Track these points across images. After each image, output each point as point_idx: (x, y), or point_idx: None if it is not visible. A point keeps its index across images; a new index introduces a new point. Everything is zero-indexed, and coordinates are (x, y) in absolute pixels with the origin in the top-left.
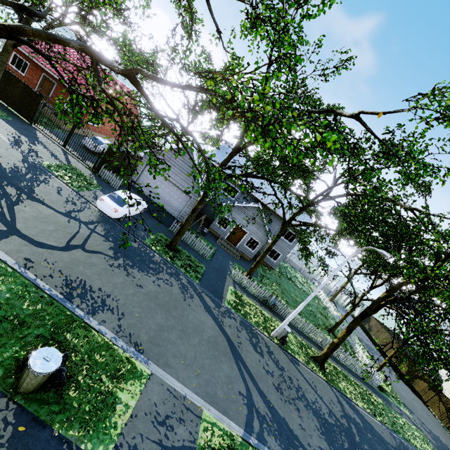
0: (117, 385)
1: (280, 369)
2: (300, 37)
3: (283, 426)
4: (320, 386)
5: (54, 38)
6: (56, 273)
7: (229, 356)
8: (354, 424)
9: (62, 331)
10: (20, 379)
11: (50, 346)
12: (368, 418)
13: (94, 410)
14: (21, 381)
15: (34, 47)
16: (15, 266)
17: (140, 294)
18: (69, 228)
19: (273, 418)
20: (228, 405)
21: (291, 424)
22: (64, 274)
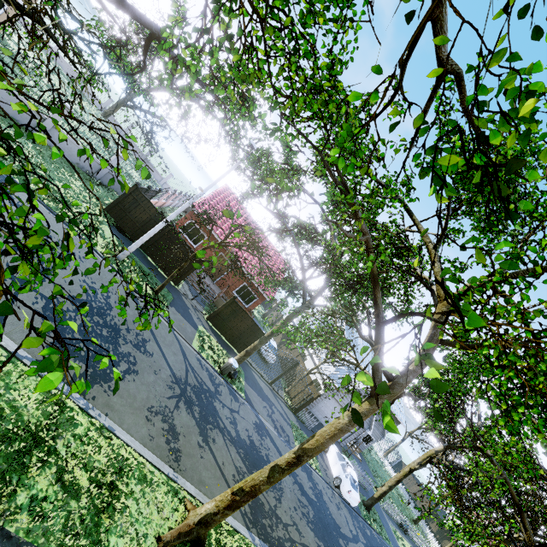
0: None
1: None
2: None
3: None
4: None
5: None
6: None
7: None
8: None
9: None
10: None
11: None
12: None
13: None
14: None
15: None
16: None
17: None
18: None
19: None
20: None
21: None
22: None
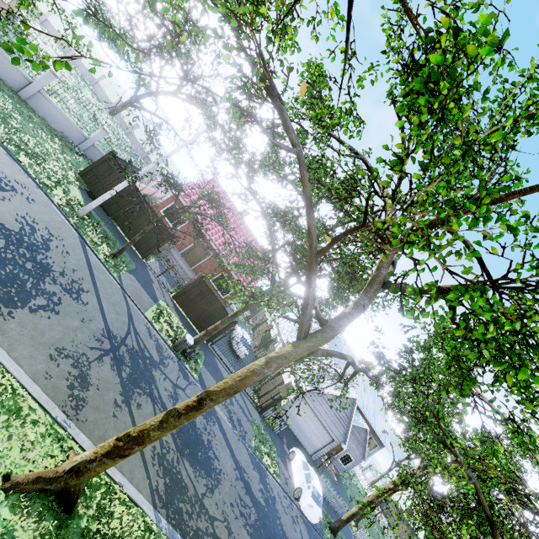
0: None
1: None
2: None
3: None
4: None
5: None
6: None
7: None
8: None
9: None
10: None
11: None
12: None
13: None
14: None
15: None
16: None
17: None
18: None
19: None
20: None
21: None
22: None
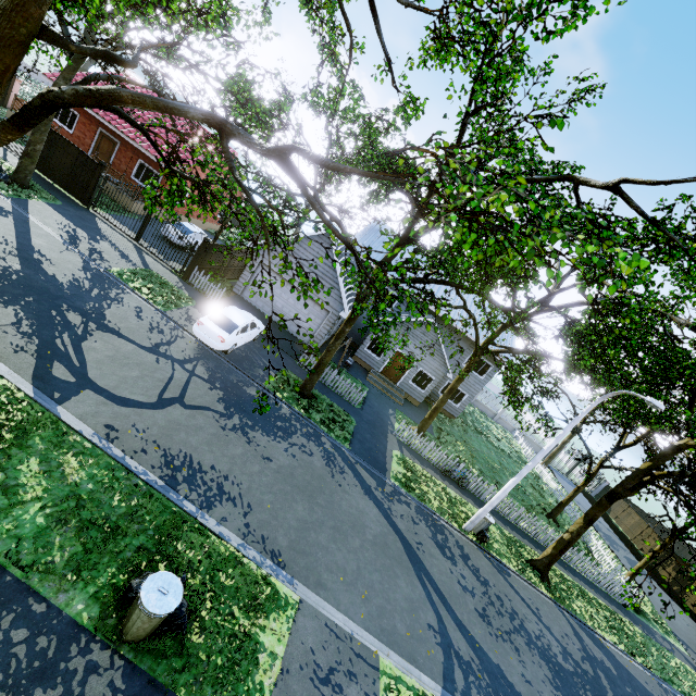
0: (256, 622)
1: (483, 583)
2: (519, 62)
3: (497, 678)
4: (544, 609)
5: (164, 105)
6: (150, 445)
7: (407, 566)
8: (603, 670)
9: (169, 539)
10: (125, 621)
11: (157, 563)
12: (622, 659)
13: (229, 664)
14: (128, 624)
15: (125, 115)
16: (94, 439)
17: (269, 471)
18: (159, 371)
19: (482, 666)
20: (415, 647)
21: (509, 674)
22: (161, 447)
